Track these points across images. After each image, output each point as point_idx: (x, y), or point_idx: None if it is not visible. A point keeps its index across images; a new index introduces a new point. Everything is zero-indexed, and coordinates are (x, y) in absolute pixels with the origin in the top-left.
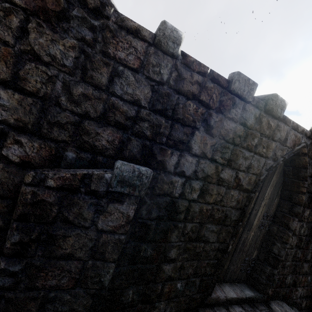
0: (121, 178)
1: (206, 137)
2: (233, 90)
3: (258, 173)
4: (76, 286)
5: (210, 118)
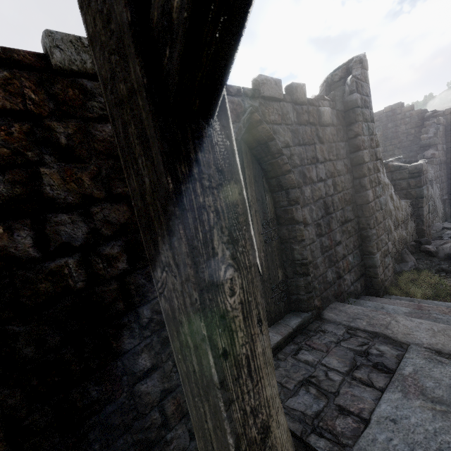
0: None
1: (71, 168)
2: (58, 68)
3: None
4: None
5: (53, 134)
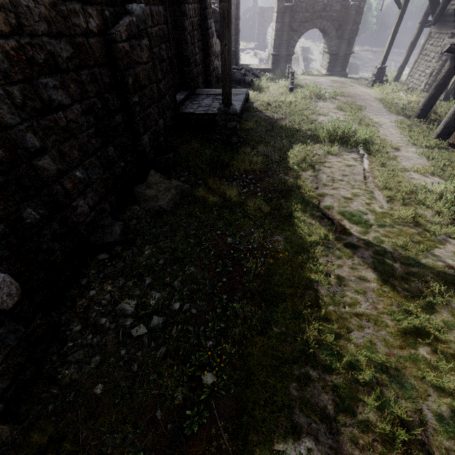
0: (139, 18)
1: None
2: None
3: None
4: (152, 104)
5: None
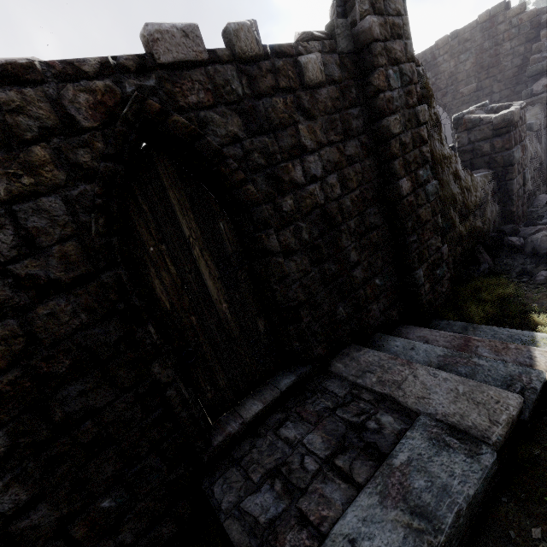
0: None
1: None
2: None
3: (75, 231)
4: None
5: None
